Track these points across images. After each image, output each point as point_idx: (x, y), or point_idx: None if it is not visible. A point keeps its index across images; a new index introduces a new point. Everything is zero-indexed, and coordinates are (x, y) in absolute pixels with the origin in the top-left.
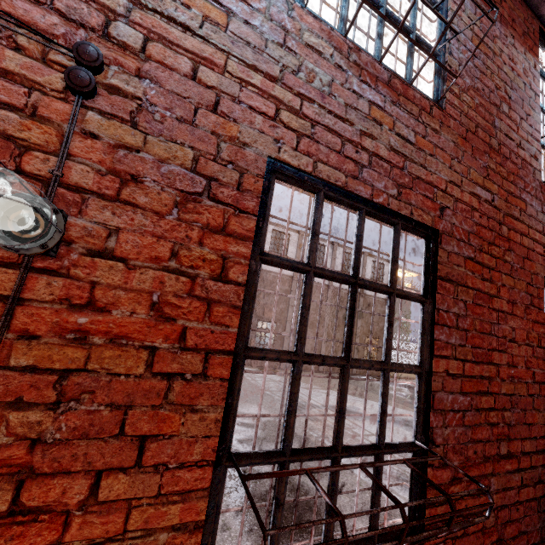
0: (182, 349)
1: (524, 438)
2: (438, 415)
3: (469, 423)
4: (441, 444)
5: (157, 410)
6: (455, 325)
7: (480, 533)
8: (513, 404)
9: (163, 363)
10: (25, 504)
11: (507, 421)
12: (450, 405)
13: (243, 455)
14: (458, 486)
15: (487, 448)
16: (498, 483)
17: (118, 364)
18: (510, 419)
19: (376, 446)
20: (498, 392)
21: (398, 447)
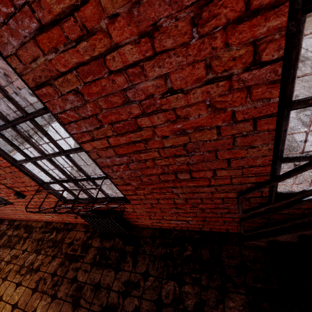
0: (4, 167)
1: (217, 168)
2: (107, 168)
3: (136, 168)
4: (118, 177)
5: (18, 178)
6: (80, 117)
7: (172, 204)
8: (190, 149)
9: (6, 171)
10: (22, 190)
11: (184, 162)
12: (113, 163)
13: (46, 183)
14: (143, 190)
15: (163, 177)
16: (183, 190)
17: (2, 172)
18: (189, 160)
19: (86, 179)
20: (162, 146)
21: (96, 179)
